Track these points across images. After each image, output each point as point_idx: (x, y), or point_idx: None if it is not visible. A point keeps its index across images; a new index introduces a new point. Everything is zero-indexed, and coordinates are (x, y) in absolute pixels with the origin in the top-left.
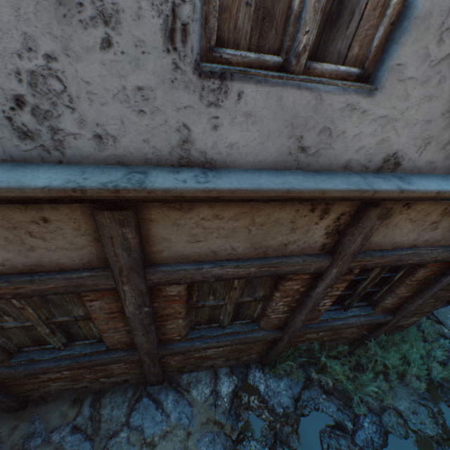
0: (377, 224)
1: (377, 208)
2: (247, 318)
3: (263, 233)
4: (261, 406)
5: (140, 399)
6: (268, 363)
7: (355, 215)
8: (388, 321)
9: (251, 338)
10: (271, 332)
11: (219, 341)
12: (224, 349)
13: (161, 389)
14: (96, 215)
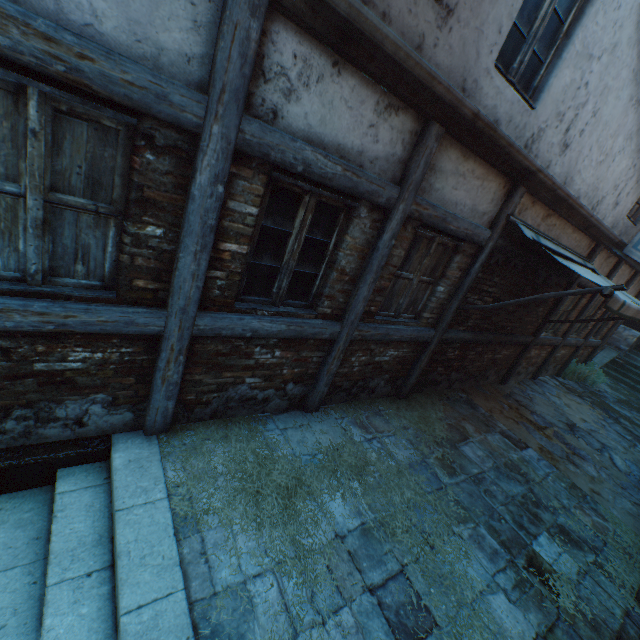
0: (635, 279)
1: (638, 273)
2: (576, 332)
3: (619, 278)
4: (573, 388)
5: (536, 383)
6: (560, 374)
7: (631, 276)
8: (598, 345)
9: (578, 341)
10: (582, 340)
11: (574, 340)
12: (562, 353)
13: (538, 381)
14: (621, 262)
